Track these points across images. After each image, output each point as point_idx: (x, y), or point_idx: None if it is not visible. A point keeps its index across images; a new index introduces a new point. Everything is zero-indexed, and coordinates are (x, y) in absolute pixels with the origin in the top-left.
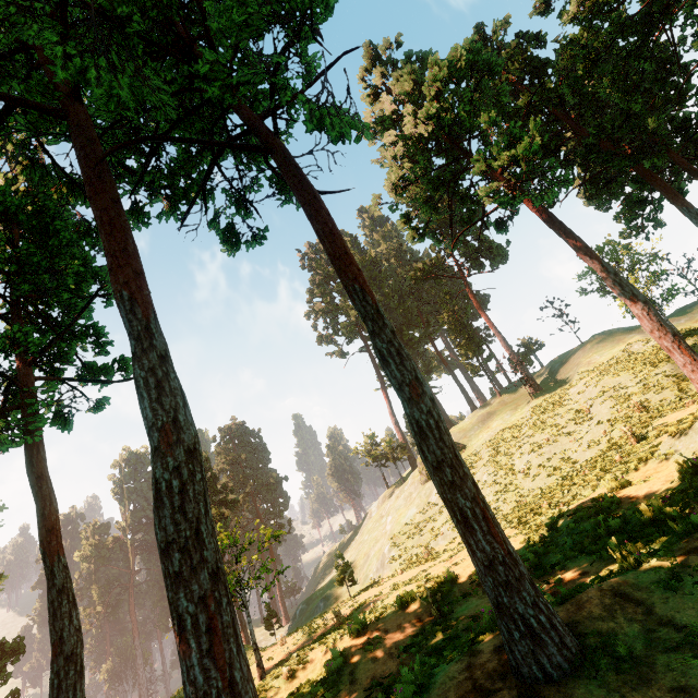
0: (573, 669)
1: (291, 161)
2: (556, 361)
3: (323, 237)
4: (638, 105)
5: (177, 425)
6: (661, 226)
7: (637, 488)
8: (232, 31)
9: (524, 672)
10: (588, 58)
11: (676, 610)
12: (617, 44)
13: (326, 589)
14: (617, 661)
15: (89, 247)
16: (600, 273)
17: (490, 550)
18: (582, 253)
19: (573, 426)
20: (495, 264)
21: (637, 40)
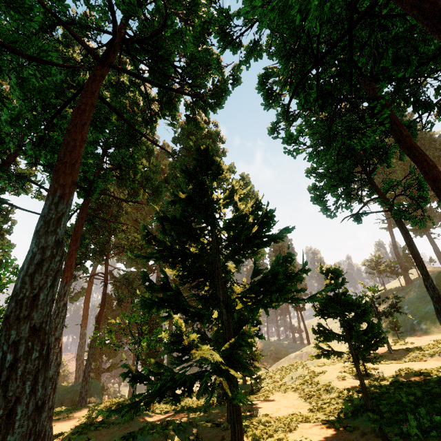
0: None
1: None
2: None
3: None
4: None
5: None
6: None
7: None
8: None
9: None
10: None
11: None
12: None
13: None
14: None
15: None
16: None
17: None
18: None
19: None
20: None
21: None
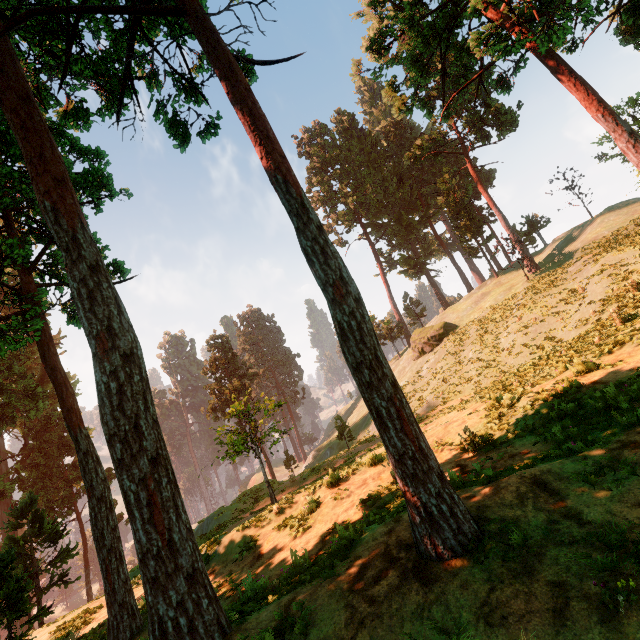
0: (465, 551)
1: (204, 23)
2: (560, 238)
3: (243, 119)
4: None
5: (111, 333)
6: None
7: (603, 372)
8: None
9: (421, 549)
10: None
11: (587, 504)
12: None
13: (332, 441)
14: (509, 549)
15: (65, 153)
16: (612, 133)
17: (401, 446)
18: (594, 110)
19: (563, 306)
20: (503, 133)
21: None
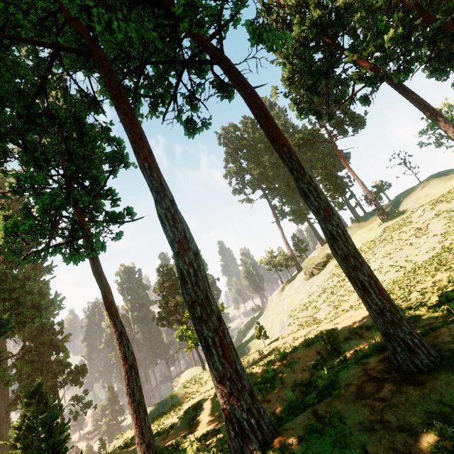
0: (436, 366)
1: (234, 68)
2: (400, 196)
3: (260, 118)
4: None
5: (186, 240)
6: None
7: None
8: None
9: (403, 368)
10: None
11: None
12: None
13: (248, 342)
14: None
15: (100, 140)
16: (443, 128)
17: (381, 304)
18: (430, 114)
19: (414, 239)
20: (356, 130)
21: None
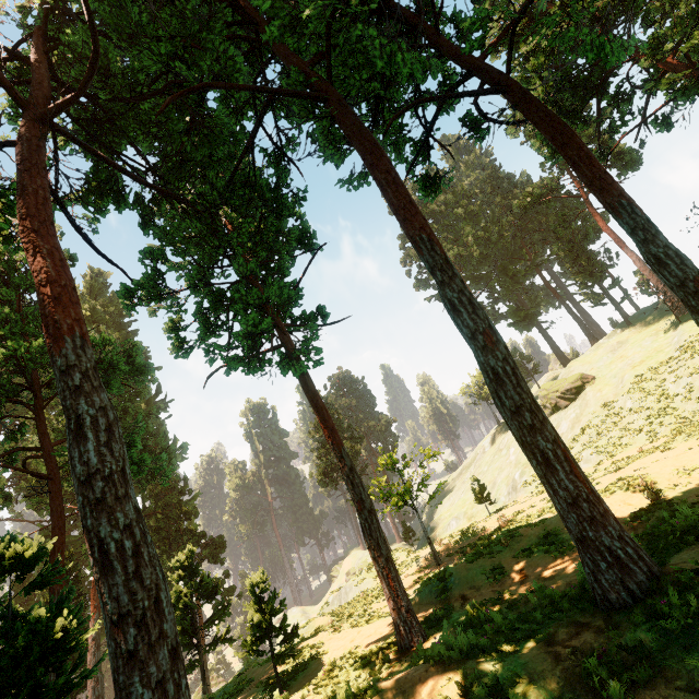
0: None
1: (531, 96)
2: None
3: (578, 162)
4: None
5: (492, 330)
6: None
7: None
8: None
9: None
10: None
11: None
12: None
13: (454, 511)
14: None
15: None
16: None
17: None
18: None
19: None
20: (623, 173)
21: None
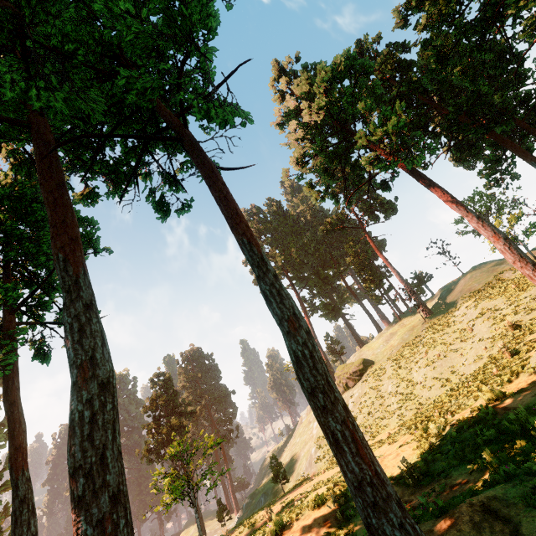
0: None
1: (196, 146)
2: (443, 289)
3: (219, 202)
4: (485, 87)
5: (93, 363)
6: (517, 178)
7: (510, 399)
8: (129, 49)
9: None
10: (439, 55)
11: None
12: (464, 44)
13: (266, 485)
14: None
15: None
16: (466, 217)
17: (358, 471)
18: (450, 203)
19: (459, 343)
20: (388, 216)
21: (477, 39)
